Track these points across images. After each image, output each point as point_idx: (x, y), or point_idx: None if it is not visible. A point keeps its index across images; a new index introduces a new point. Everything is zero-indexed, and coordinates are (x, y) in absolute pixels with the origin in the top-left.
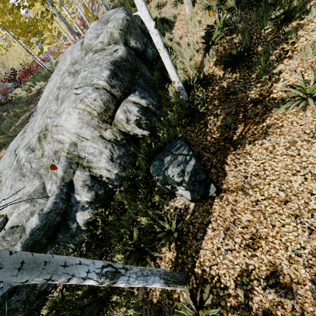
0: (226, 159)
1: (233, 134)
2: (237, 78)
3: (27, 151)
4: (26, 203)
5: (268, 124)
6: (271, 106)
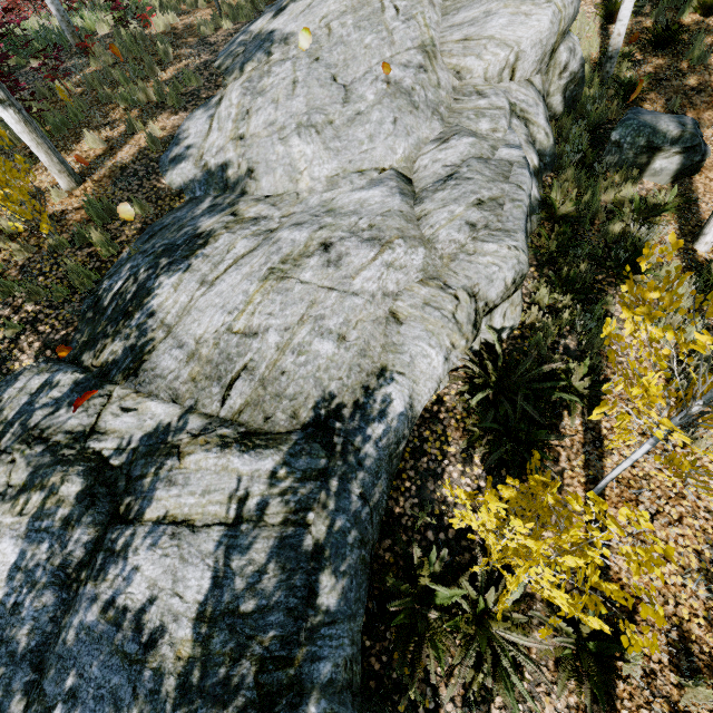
0: None
1: None
2: (664, 65)
3: (411, 69)
4: (467, 136)
5: None
6: None
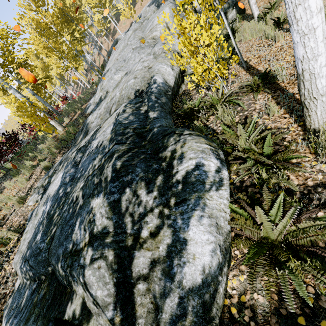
0: None
1: None
2: None
3: (138, 43)
4: None
5: None
6: None
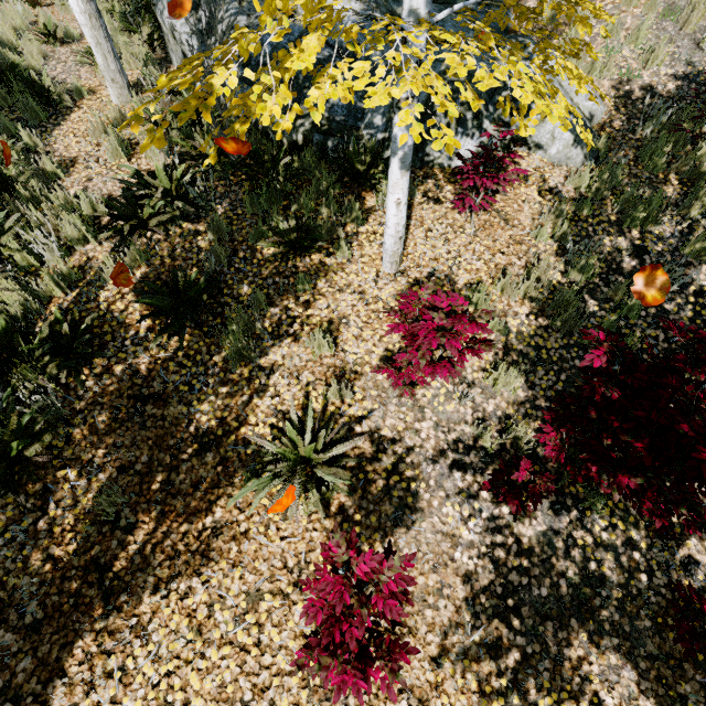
0: (68, 655)
1: (118, 549)
2: (179, 352)
3: None
4: None
5: (218, 521)
6: (235, 466)
